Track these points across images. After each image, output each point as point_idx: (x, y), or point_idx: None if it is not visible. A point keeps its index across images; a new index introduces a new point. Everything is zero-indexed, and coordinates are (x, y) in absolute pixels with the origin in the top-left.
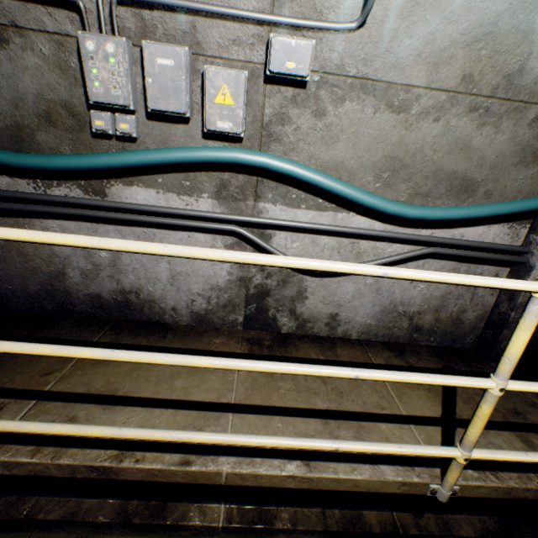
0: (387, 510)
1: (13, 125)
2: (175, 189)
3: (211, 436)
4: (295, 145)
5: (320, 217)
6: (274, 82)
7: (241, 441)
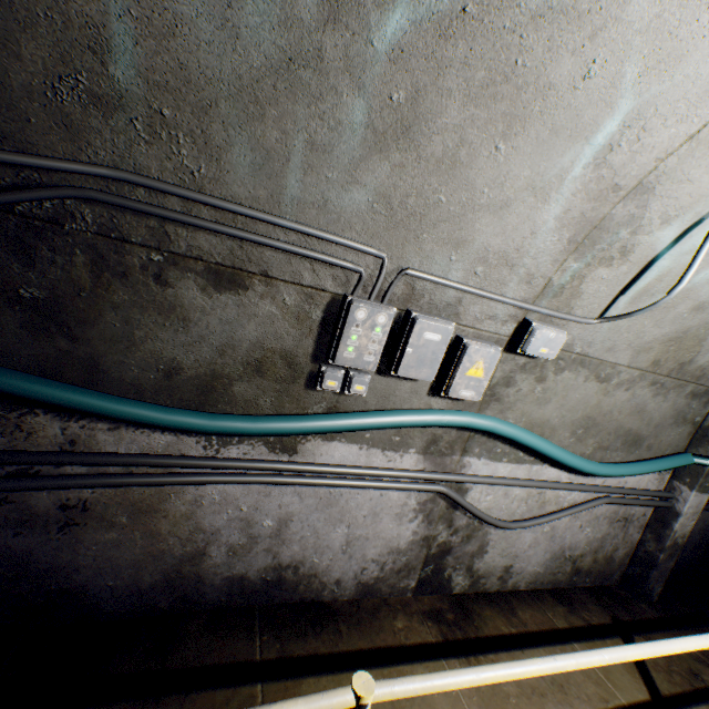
0: None
1: (207, 373)
2: (381, 444)
3: None
4: (512, 404)
5: (517, 469)
6: (512, 351)
7: None
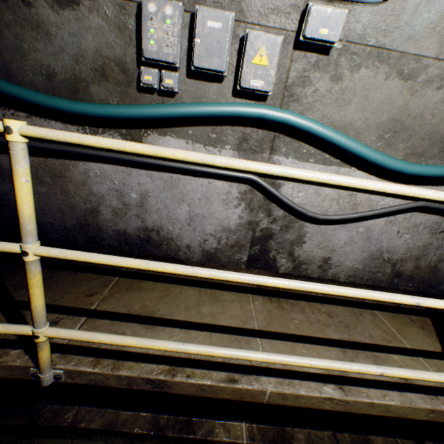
0: (391, 436)
1: (72, 78)
2: (202, 140)
3: (266, 355)
4: (311, 106)
5: (325, 170)
6: (301, 49)
7: (294, 362)
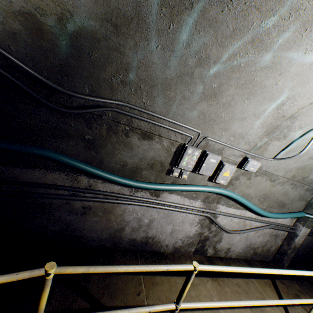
0: None
1: (135, 166)
2: (188, 196)
3: None
4: (237, 186)
5: (236, 211)
6: (239, 167)
7: None
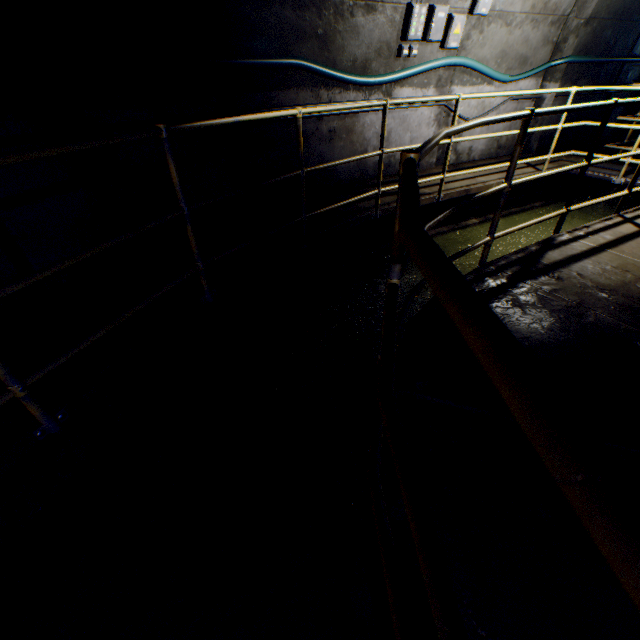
0: (515, 208)
1: (364, 60)
2: (420, 86)
3: (497, 166)
4: (469, 51)
5: (472, 90)
6: (469, 18)
7: (504, 165)
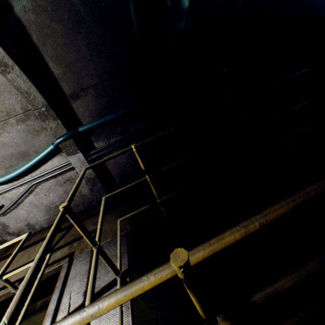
0: (47, 296)
1: None
2: None
3: None
4: None
5: None
6: None
7: None
